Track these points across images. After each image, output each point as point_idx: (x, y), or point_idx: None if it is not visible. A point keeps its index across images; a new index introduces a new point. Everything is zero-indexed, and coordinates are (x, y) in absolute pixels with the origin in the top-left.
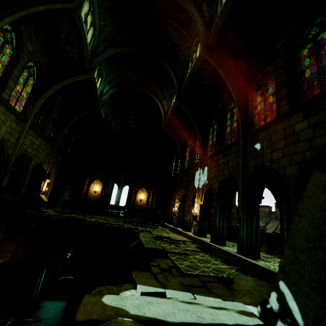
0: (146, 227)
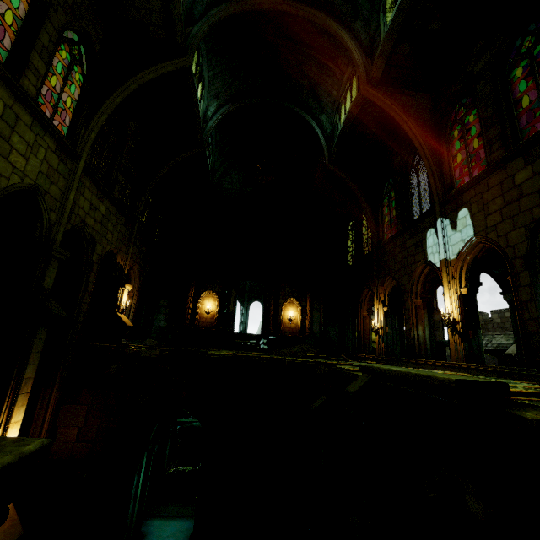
0: (332, 360)
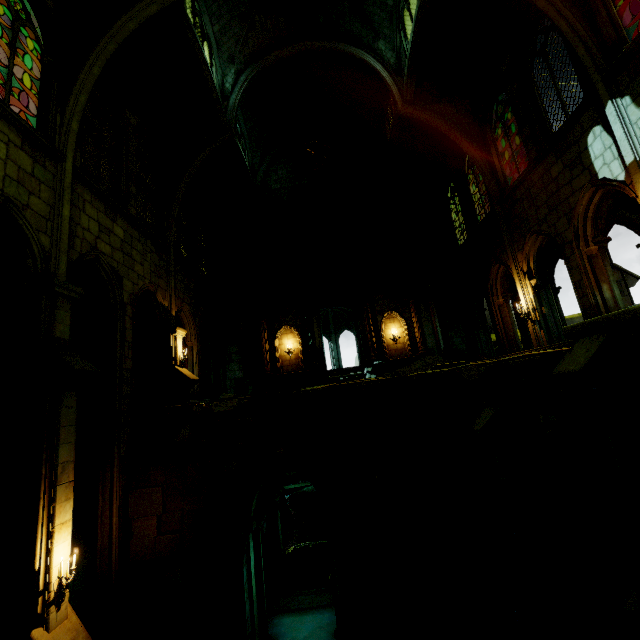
0: None
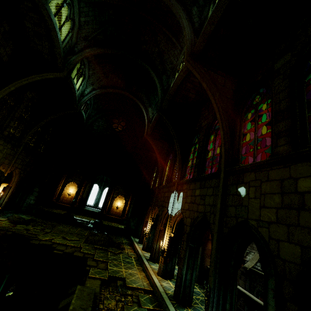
0: (107, 253)
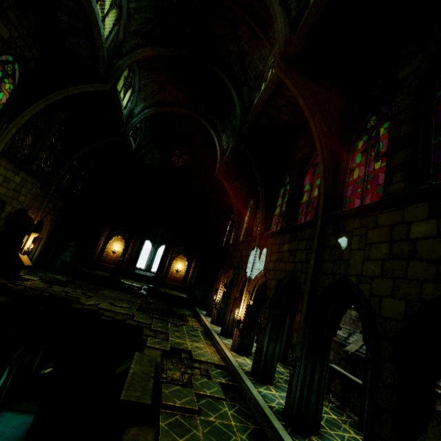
0: (167, 324)
